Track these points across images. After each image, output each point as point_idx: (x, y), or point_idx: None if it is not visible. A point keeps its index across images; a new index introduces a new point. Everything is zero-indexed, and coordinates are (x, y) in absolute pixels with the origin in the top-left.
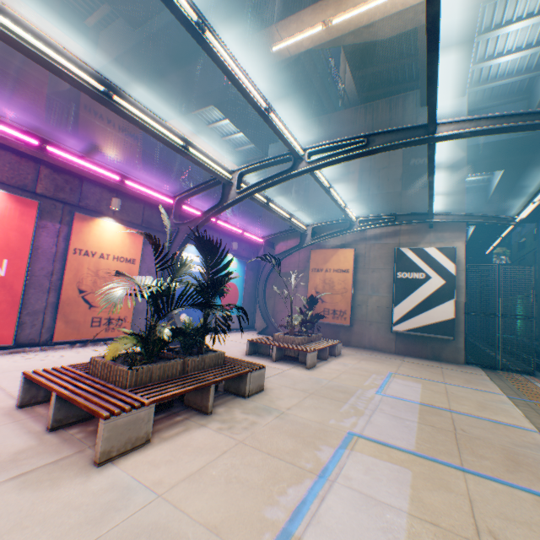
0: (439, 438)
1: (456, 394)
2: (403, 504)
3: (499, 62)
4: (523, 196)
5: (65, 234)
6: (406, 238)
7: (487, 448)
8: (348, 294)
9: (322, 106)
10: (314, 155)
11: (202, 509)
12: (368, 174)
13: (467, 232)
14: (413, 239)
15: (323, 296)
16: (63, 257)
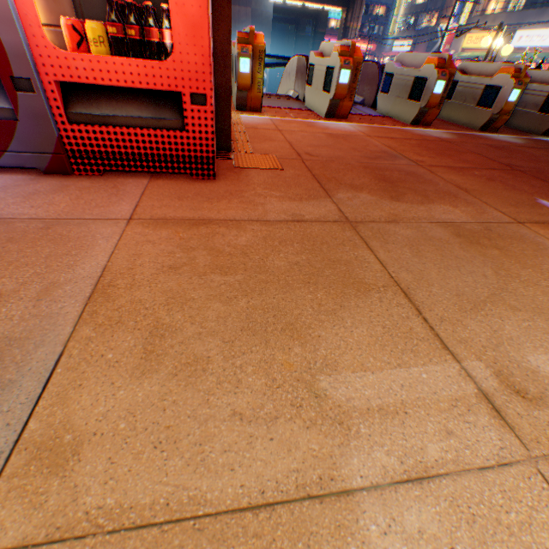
0: None
1: None
2: None
3: None
4: None
5: None
6: None
7: None
8: None
9: None
10: None
11: None
12: (238, 24)
13: None
14: None
15: None
16: None
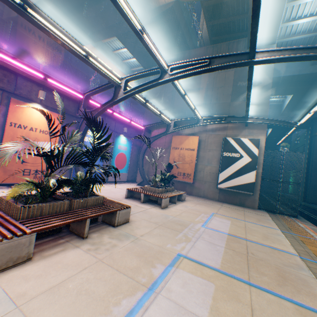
0: (236, 259)
1: (250, 228)
2: (204, 314)
3: (299, 22)
4: (302, 112)
5: (3, 112)
6: (230, 132)
7: (266, 267)
8: (193, 164)
9: (186, 44)
10: (174, 70)
11: None
12: (211, 90)
13: (267, 132)
14: (235, 132)
15: (178, 164)
16: (2, 128)
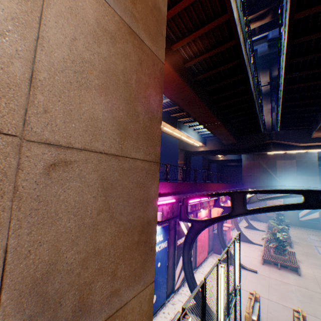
0: None
1: None
2: None
3: None
4: None
5: None
6: None
7: None
8: None
9: None
10: None
11: (308, 251)
12: (283, 169)
13: None
14: None
15: None
16: None
